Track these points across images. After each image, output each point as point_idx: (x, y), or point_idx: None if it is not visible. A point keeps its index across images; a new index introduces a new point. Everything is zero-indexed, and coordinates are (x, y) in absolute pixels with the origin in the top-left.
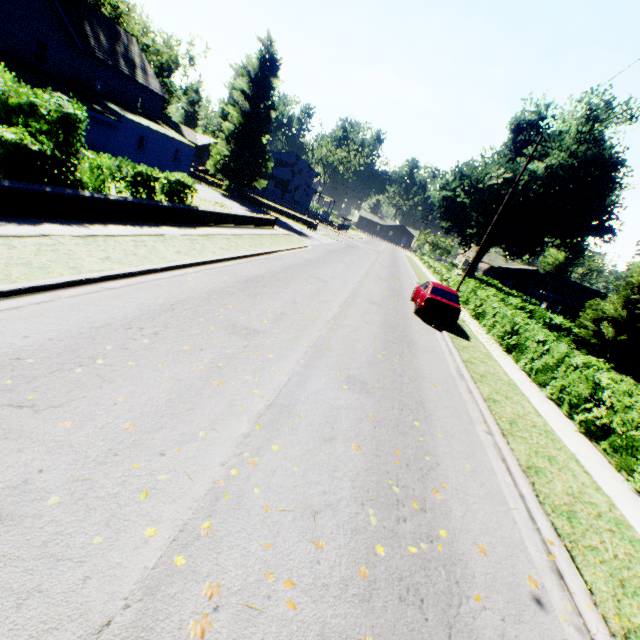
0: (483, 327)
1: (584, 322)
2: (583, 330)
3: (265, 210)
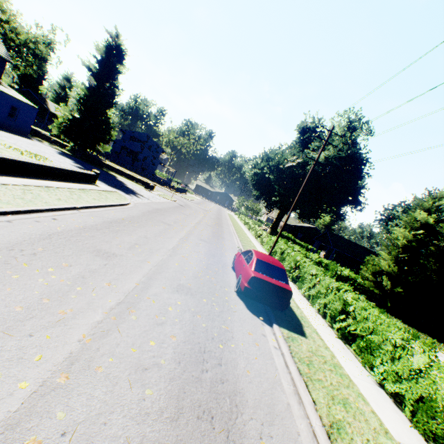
0: (303, 293)
1: (365, 274)
2: (367, 282)
3: (106, 170)
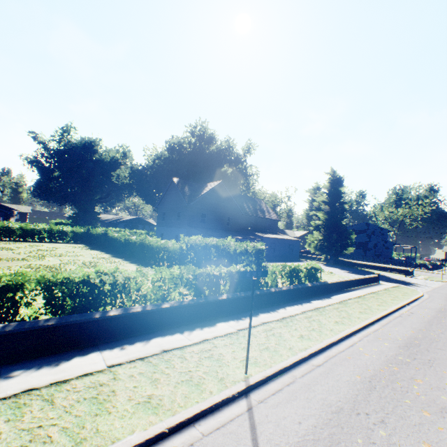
0: None
1: None
2: None
3: (358, 268)
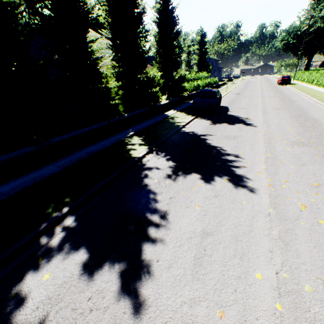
0: (303, 82)
1: None
2: None
3: None
